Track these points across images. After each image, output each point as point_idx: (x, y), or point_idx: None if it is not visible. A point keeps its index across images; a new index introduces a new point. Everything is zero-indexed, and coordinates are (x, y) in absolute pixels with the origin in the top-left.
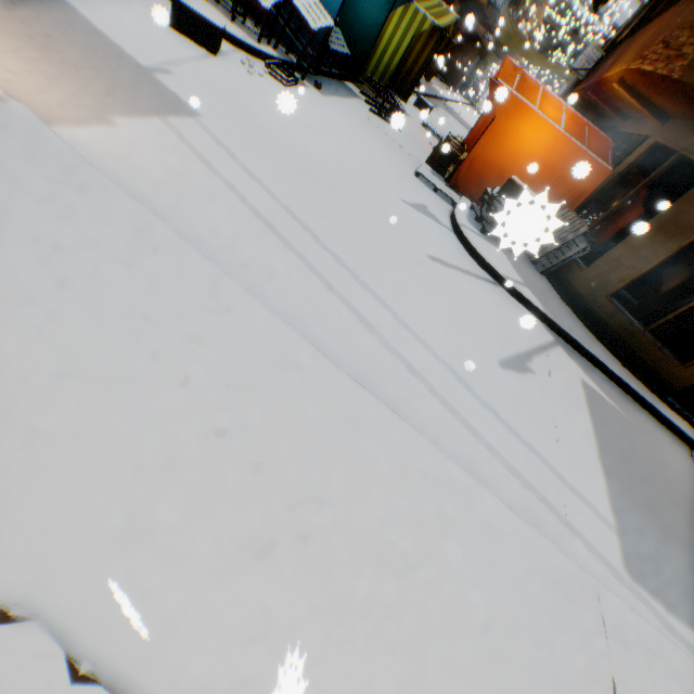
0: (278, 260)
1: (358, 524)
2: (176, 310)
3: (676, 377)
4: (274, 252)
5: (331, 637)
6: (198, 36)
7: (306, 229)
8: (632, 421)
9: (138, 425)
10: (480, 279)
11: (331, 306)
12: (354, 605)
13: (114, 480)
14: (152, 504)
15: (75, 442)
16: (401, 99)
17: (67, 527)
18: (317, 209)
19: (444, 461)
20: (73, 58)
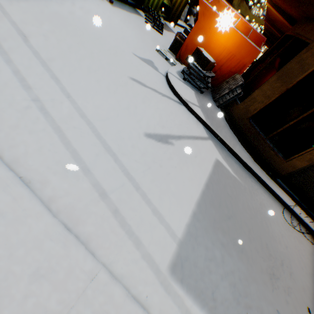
0: None
1: None
2: None
3: (281, 167)
4: None
5: None
6: None
7: (22, 35)
8: (246, 187)
9: None
10: (168, 98)
11: None
12: None
13: None
14: None
15: None
16: None
17: None
18: (45, 32)
19: None
20: None
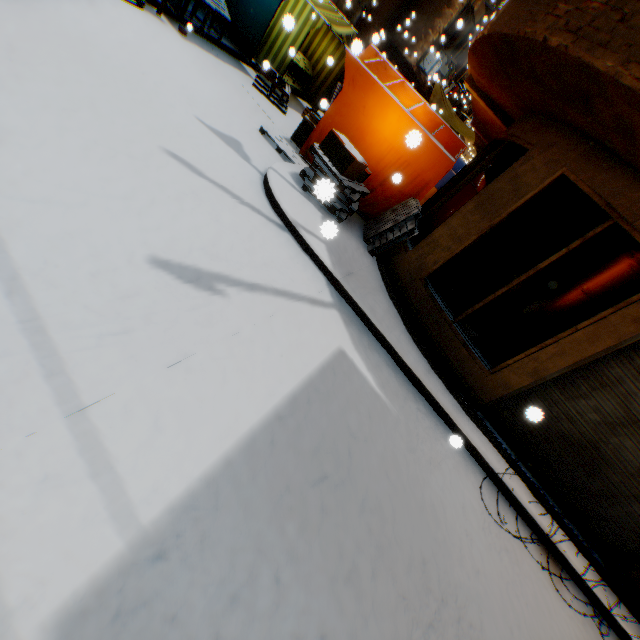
0: None
1: None
2: None
3: (484, 386)
4: None
5: None
6: None
7: None
8: (402, 419)
9: None
10: (255, 211)
11: None
12: None
13: None
14: None
15: None
16: (313, 107)
17: None
18: None
19: None
20: None
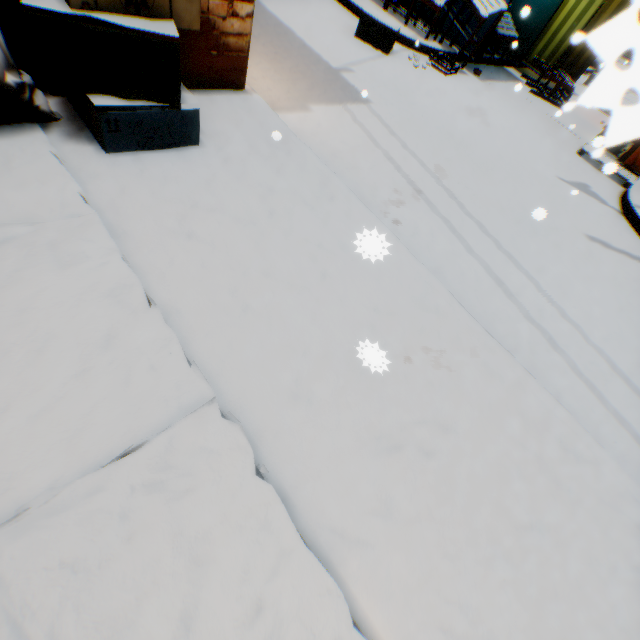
0: (423, 221)
1: (480, 462)
2: (341, 244)
3: None
4: (421, 213)
5: (444, 548)
6: (377, 40)
7: (452, 197)
8: None
9: (308, 321)
10: None
11: (469, 267)
12: (469, 532)
13: (289, 355)
14: (312, 380)
15: (268, 321)
16: (569, 78)
17: (259, 375)
18: (464, 181)
19: (586, 440)
20: (288, 66)
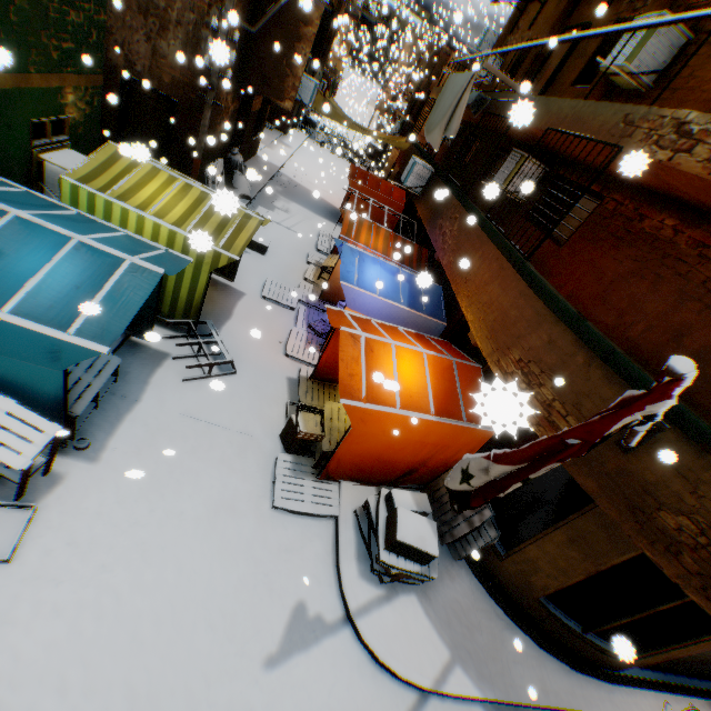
0: None
1: None
2: None
3: (623, 663)
4: None
5: None
6: None
7: None
8: None
9: None
10: None
11: None
12: None
13: None
14: None
15: None
16: (225, 277)
17: None
18: None
19: None
20: None
